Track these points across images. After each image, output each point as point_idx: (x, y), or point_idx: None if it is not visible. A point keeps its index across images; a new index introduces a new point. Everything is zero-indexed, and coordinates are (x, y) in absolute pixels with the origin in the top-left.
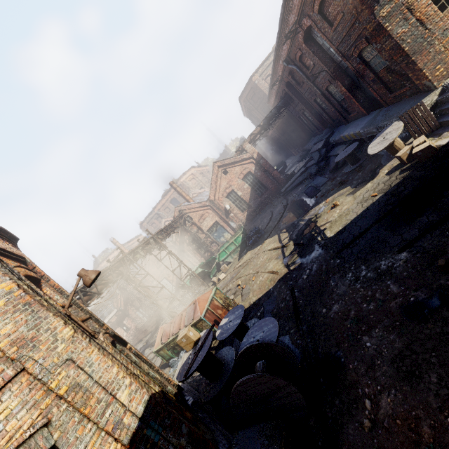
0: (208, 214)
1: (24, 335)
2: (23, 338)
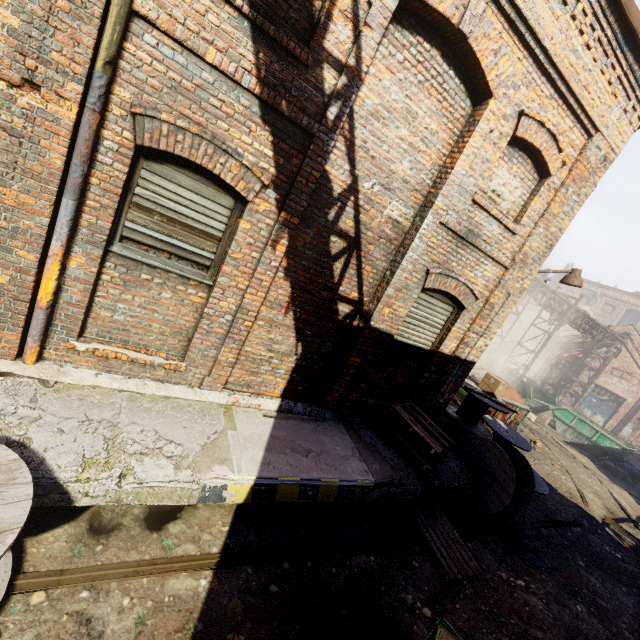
0: (636, 382)
1: (529, 257)
2: (527, 258)
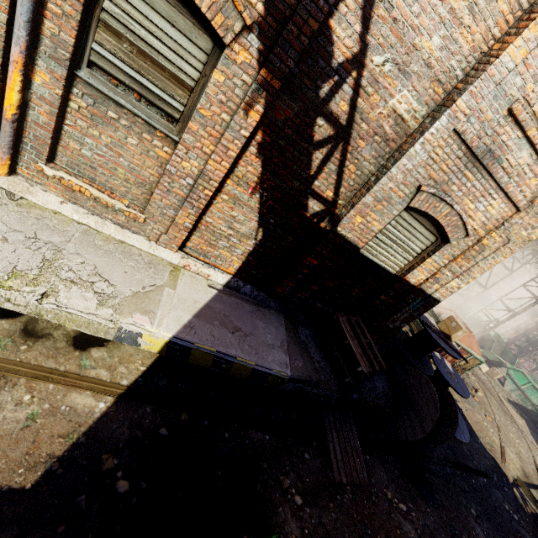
0: None
1: None
2: None
